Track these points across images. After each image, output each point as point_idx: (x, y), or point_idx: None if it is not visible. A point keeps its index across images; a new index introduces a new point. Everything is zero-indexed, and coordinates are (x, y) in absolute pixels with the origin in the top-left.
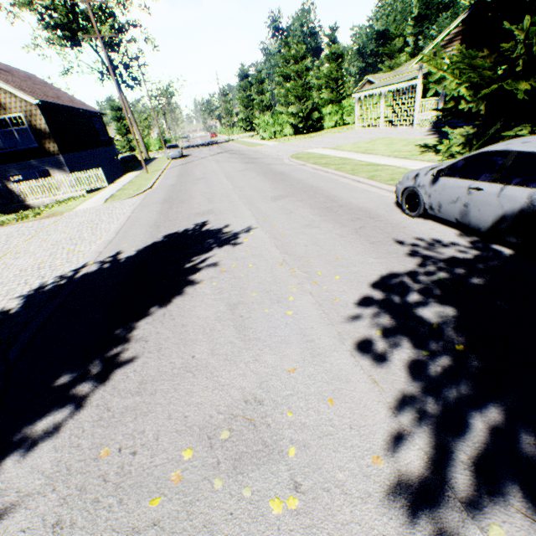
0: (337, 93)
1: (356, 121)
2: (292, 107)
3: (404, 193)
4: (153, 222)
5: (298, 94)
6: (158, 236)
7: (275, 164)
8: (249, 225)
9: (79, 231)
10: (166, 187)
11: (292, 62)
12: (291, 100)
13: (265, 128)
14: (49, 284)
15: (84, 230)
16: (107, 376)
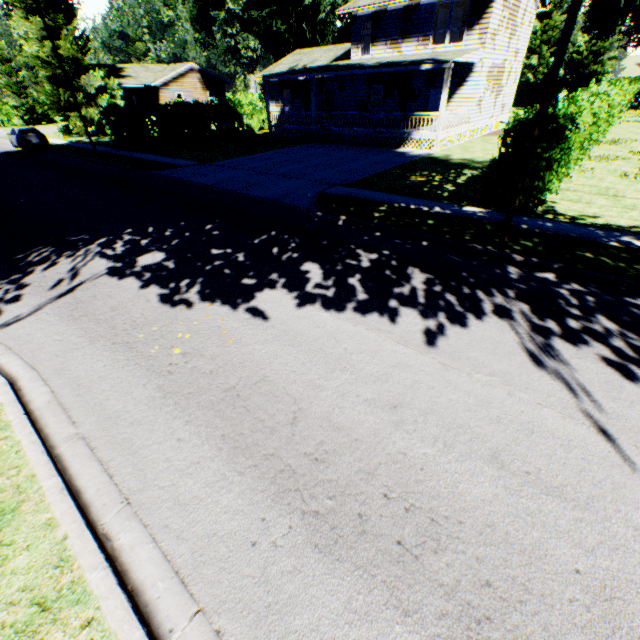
0: None
1: None
2: (13, 101)
3: (11, 142)
4: None
5: (15, 91)
6: None
7: None
8: None
9: None
10: None
11: None
12: (11, 95)
13: None
14: None
15: None
16: None
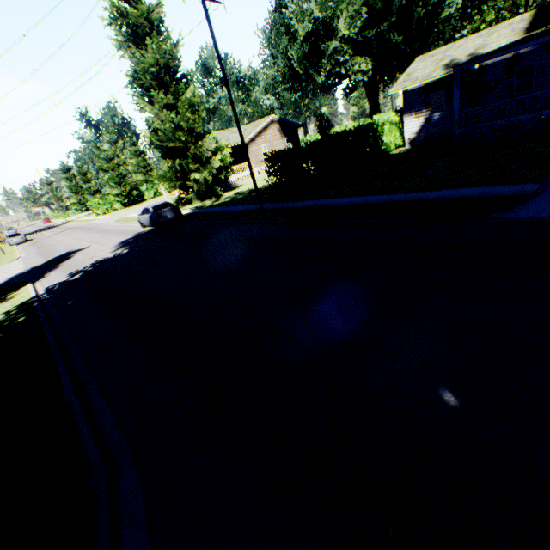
0: (149, 175)
1: (163, 193)
2: (115, 190)
3: (139, 222)
4: (43, 259)
5: (117, 181)
6: (51, 259)
7: (106, 227)
8: (91, 245)
9: (0, 273)
10: (34, 253)
11: (105, 162)
12: (113, 186)
13: (98, 207)
14: (14, 276)
15: (3, 272)
16: (59, 268)
